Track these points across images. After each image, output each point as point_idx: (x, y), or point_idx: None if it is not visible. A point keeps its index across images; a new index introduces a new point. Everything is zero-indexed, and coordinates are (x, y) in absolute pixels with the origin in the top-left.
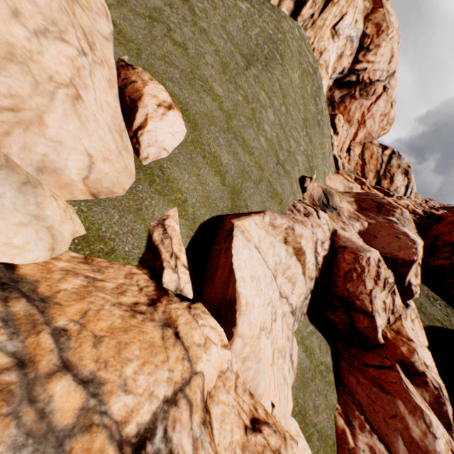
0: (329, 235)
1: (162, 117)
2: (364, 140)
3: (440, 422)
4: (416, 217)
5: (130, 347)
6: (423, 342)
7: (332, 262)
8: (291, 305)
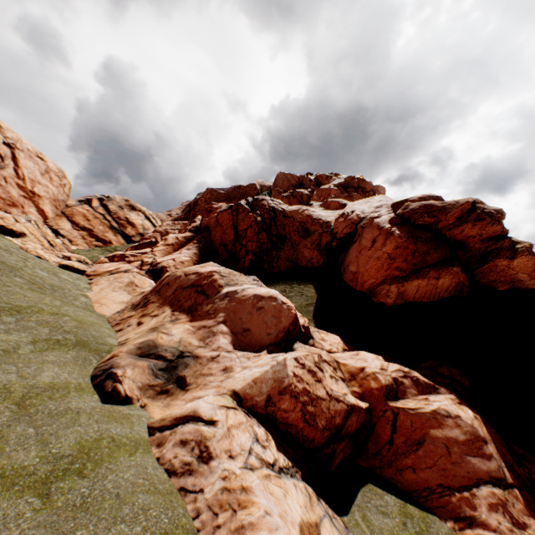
0: (243, 413)
1: None
2: (59, 210)
3: (433, 394)
4: (196, 242)
5: None
6: (338, 340)
7: (282, 430)
8: None
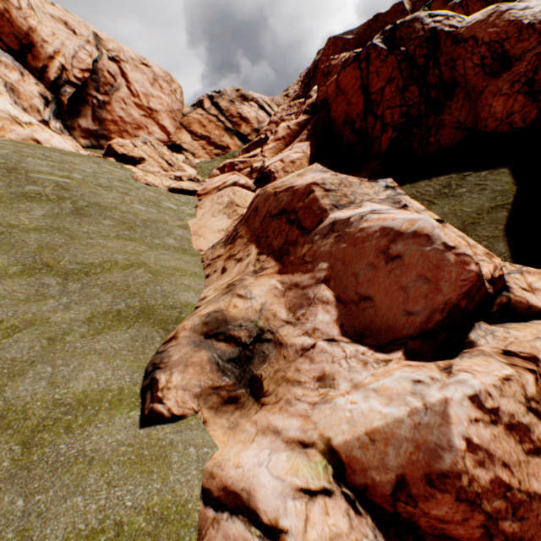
0: (344, 504)
1: None
2: (177, 122)
3: None
4: (310, 129)
5: None
6: None
7: None
8: None
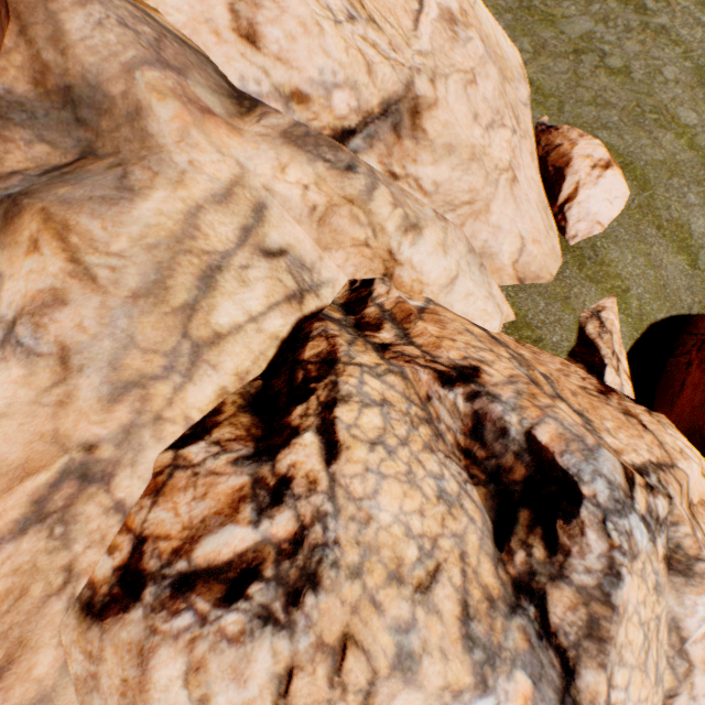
0: None
1: (595, 181)
2: None
3: None
4: None
5: (601, 410)
6: None
7: None
8: None
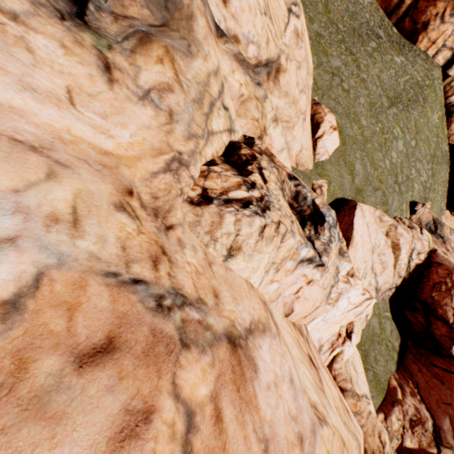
0: (427, 251)
1: (330, 134)
2: None
3: None
4: None
5: None
6: None
7: (423, 272)
8: (377, 283)
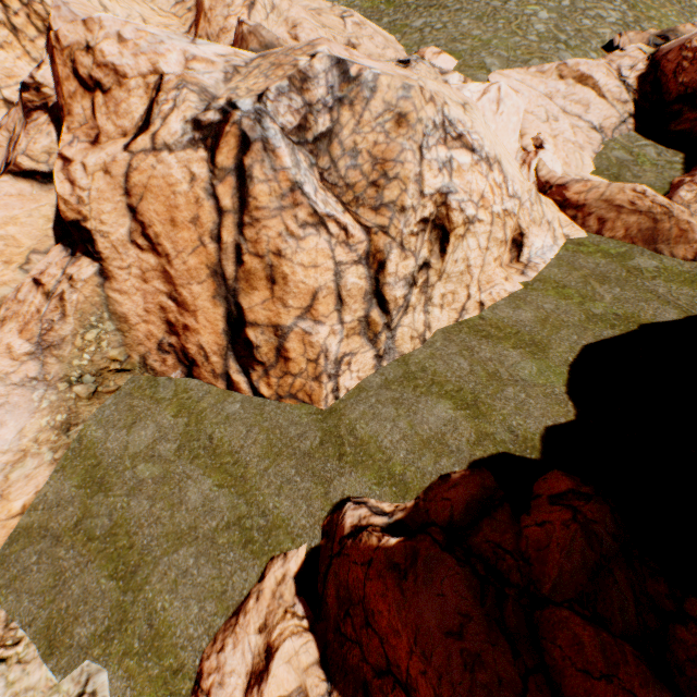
0: (645, 58)
1: (436, 59)
2: None
3: None
4: None
5: None
6: None
7: (656, 77)
8: (589, 123)
